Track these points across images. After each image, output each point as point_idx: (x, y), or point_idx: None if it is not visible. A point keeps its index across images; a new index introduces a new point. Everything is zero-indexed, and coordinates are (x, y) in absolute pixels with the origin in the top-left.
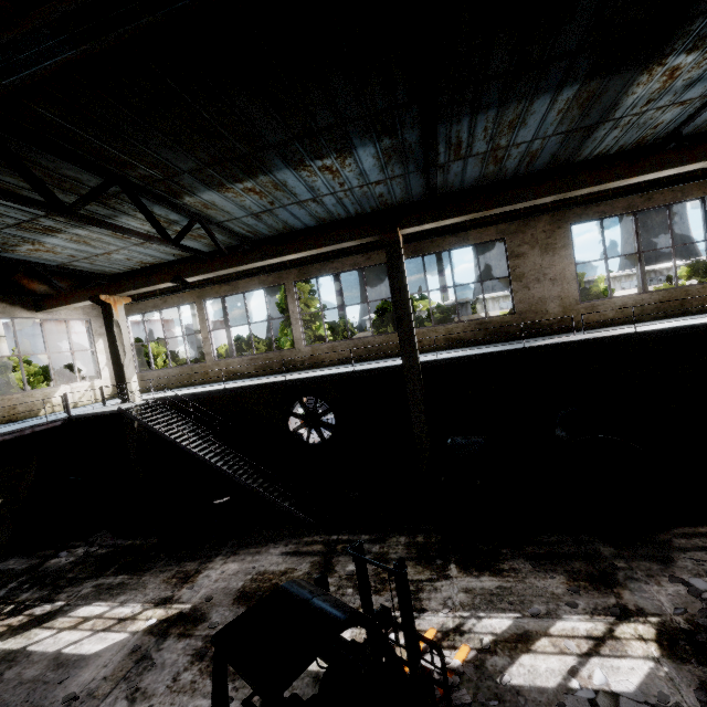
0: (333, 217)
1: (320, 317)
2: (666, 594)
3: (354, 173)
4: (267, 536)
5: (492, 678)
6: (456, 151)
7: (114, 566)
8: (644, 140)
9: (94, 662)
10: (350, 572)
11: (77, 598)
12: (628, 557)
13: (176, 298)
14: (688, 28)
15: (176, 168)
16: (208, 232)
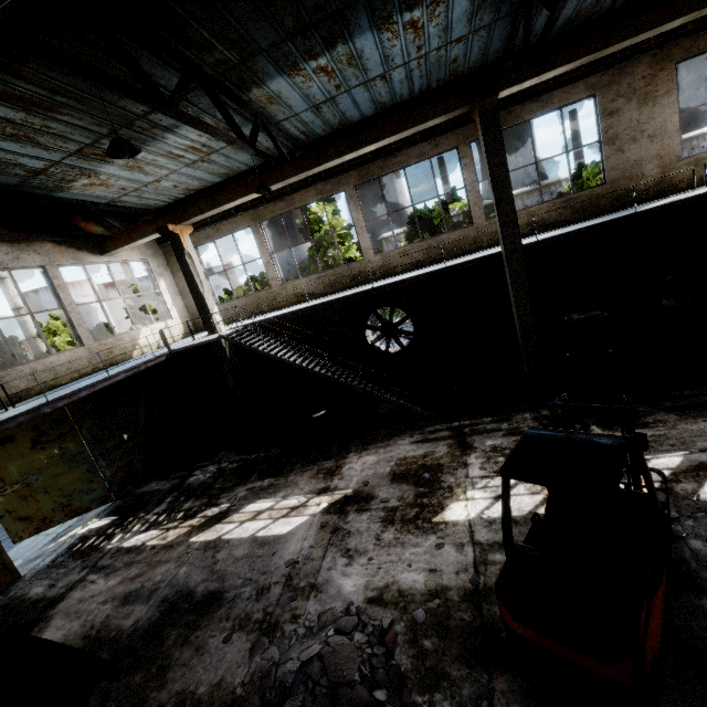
0: (393, 100)
1: (348, 238)
2: None
3: (438, 29)
4: (387, 432)
5: (687, 499)
6: None
7: (253, 474)
8: None
9: (292, 538)
10: (492, 446)
11: (238, 500)
12: None
13: (228, 225)
14: None
15: (254, 45)
16: (270, 135)
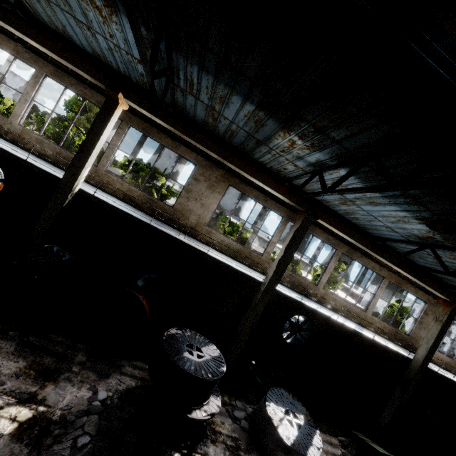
0: (106, 59)
1: None
2: (74, 395)
3: (120, 35)
4: None
5: None
6: (191, 87)
7: None
8: (281, 173)
9: None
10: None
11: None
12: (87, 366)
13: None
14: (300, 123)
15: None
16: None
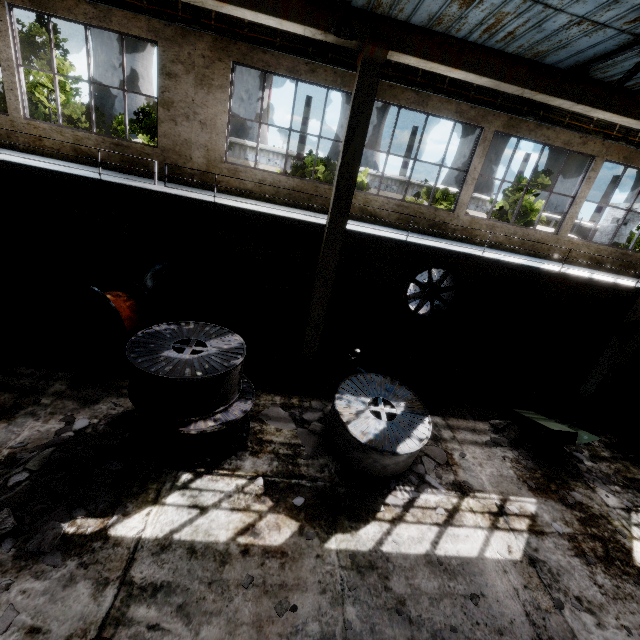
0: None
1: (71, 91)
2: (36, 430)
3: None
4: None
5: None
6: None
7: None
8: None
9: None
10: None
11: None
12: (65, 396)
13: None
14: None
15: None
16: None
